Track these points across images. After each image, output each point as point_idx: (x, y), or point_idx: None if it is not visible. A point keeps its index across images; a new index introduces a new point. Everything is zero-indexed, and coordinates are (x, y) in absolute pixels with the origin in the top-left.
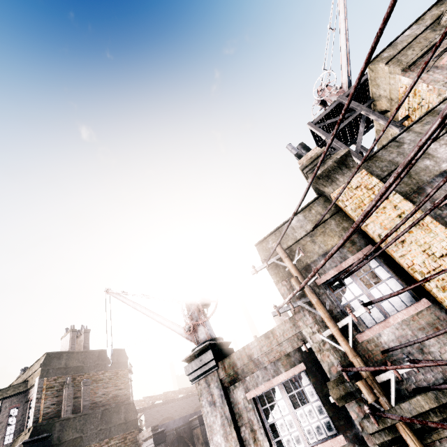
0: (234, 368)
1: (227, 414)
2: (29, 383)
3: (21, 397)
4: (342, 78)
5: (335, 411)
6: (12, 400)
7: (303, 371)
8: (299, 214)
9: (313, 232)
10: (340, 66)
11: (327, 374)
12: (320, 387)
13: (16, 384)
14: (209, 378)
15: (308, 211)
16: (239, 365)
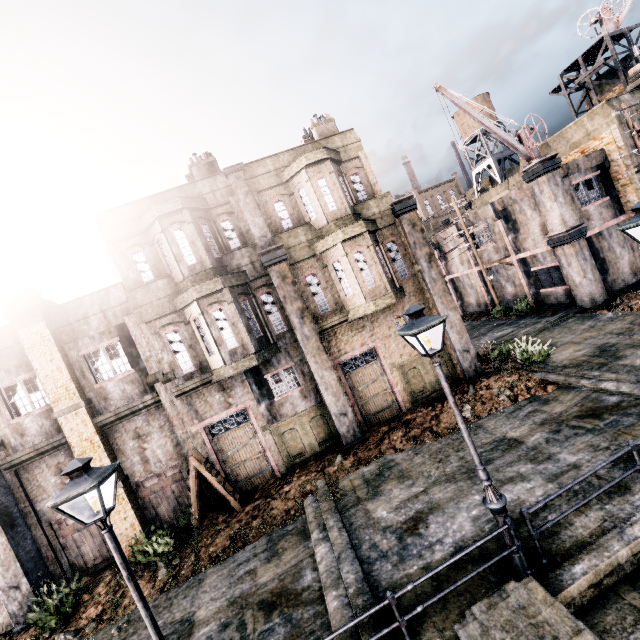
0: (568, 169)
1: (565, 189)
2: (342, 157)
3: (338, 167)
4: (623, 12)
5: (607, 189)
6: (335, 167)
7: (593, 176)
8: (628, 94)
9: (637, 106)
10: (627, 1)
11: (606, 177)
12: (603, 181)
13: (333, 150)
14: (554, 173)
15: (633, 94)
16: (572, 168)
